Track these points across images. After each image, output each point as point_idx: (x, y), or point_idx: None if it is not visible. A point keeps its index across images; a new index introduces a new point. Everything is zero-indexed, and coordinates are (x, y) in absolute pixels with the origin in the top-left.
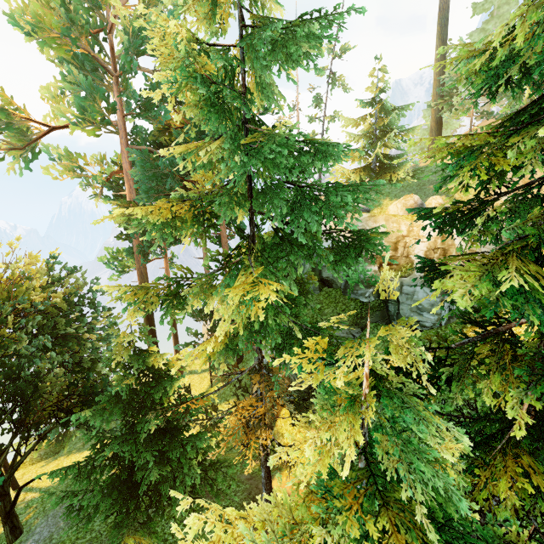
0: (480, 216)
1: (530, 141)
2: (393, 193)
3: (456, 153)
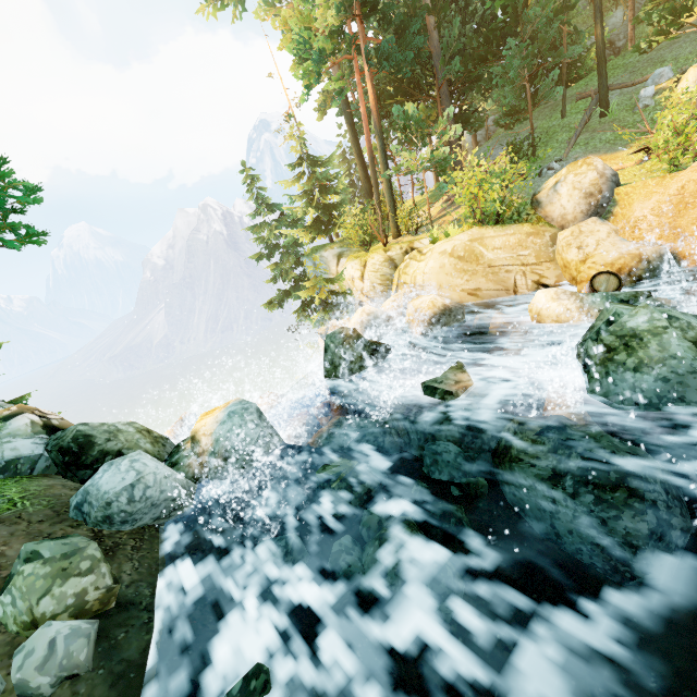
0: None
1: None
2: None
3: None
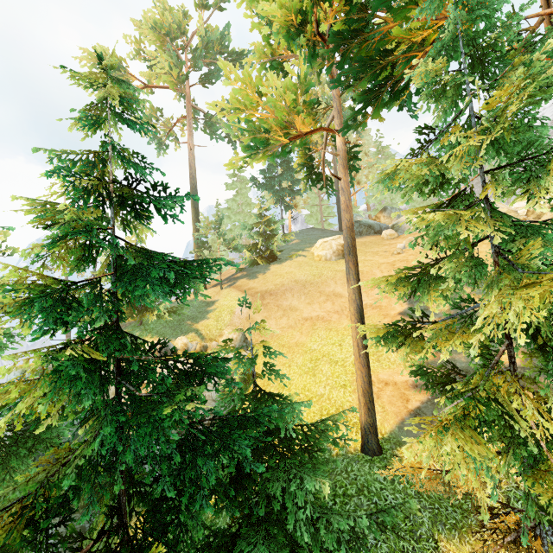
0: (84, 427)
1: (66, 390)
2: (156, 329)
3: (2, 405)
